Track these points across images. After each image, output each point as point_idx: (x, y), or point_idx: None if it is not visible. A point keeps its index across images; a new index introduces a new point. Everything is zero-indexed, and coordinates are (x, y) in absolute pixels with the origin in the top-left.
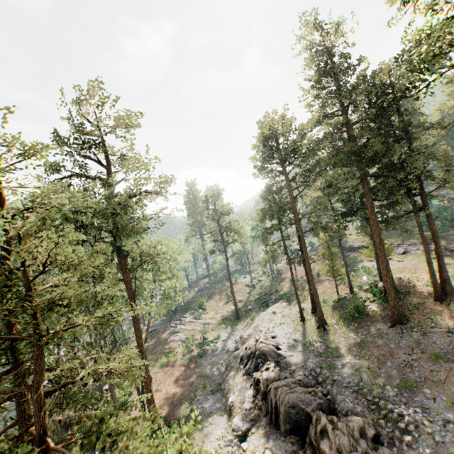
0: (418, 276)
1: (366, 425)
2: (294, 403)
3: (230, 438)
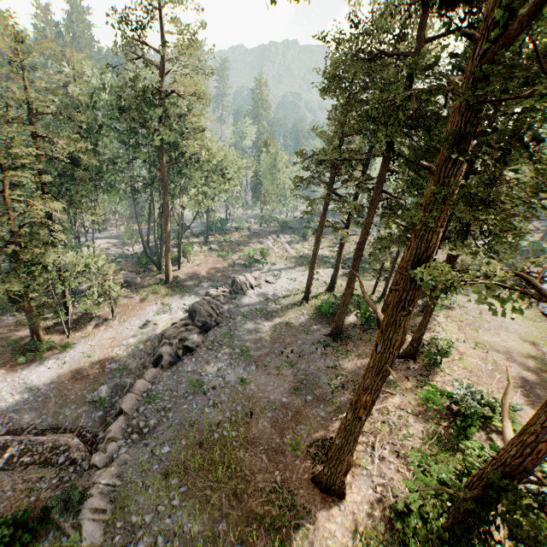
0: (450, 332)
1: (190, 340)
2: (196, 310)
3: (184, 308)
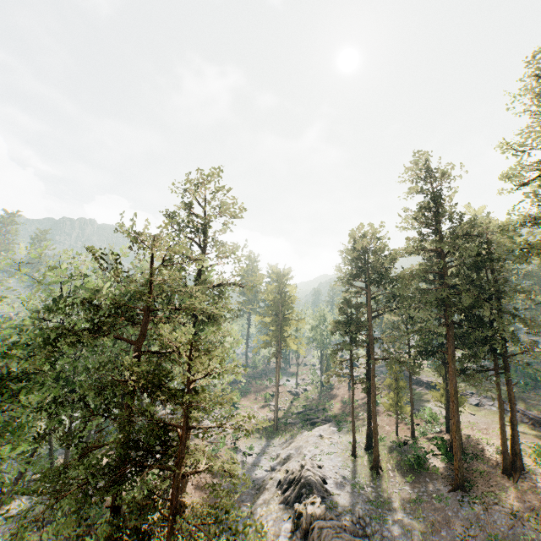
0: (489, 439)
1: None
2: None
3: None
